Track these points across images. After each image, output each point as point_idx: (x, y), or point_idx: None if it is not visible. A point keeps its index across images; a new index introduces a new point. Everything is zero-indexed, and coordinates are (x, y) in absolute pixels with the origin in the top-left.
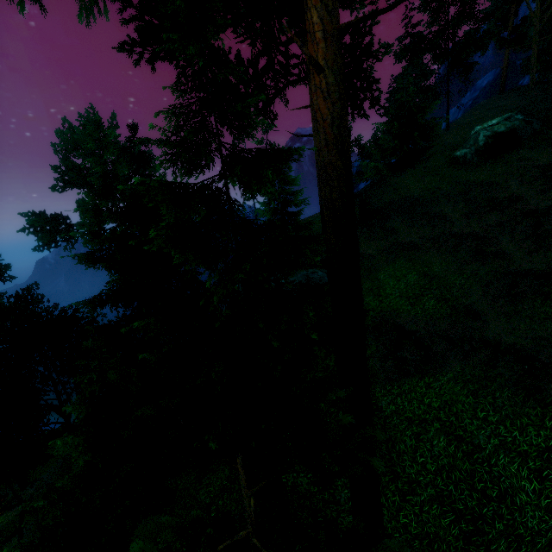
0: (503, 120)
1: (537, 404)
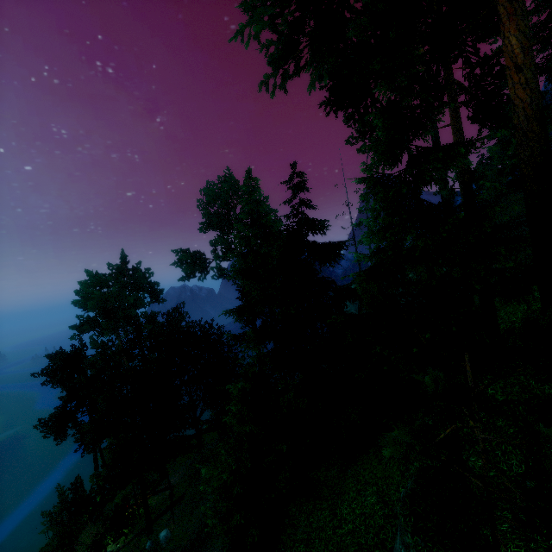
0: None
1: None
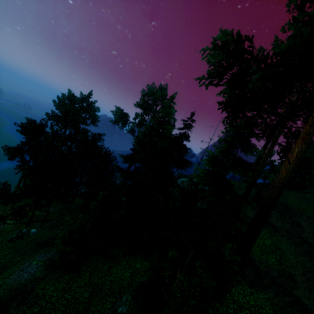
0: None
1: None
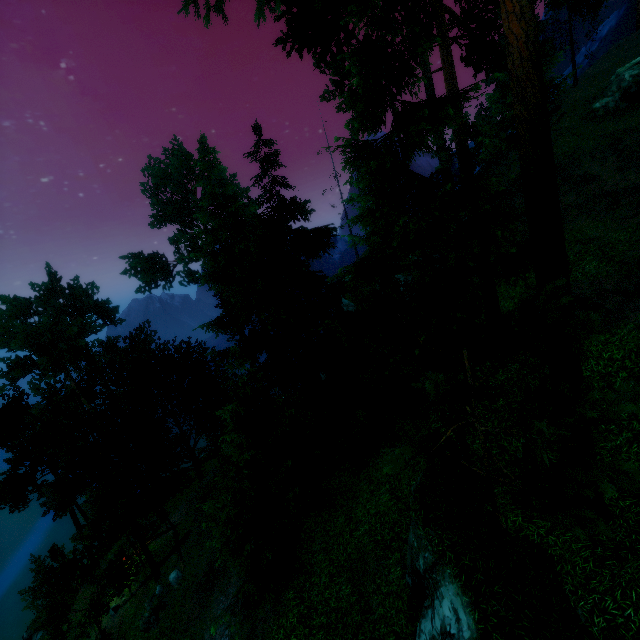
0: None
1: None
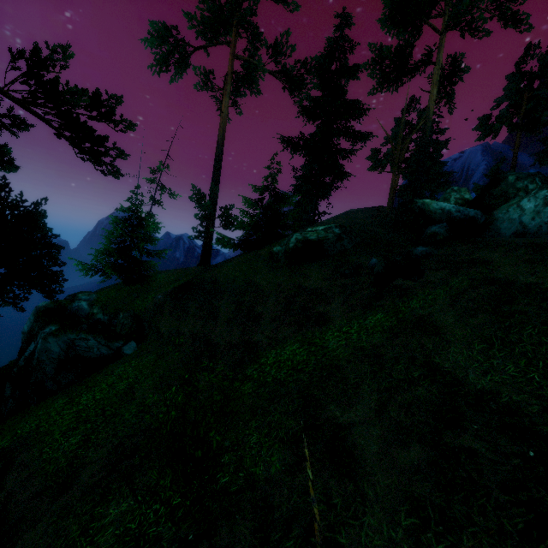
0: (322, 229)
1: None
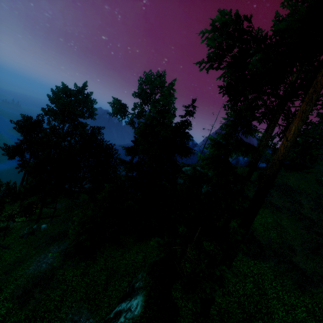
0: None
1: (300, 291)
